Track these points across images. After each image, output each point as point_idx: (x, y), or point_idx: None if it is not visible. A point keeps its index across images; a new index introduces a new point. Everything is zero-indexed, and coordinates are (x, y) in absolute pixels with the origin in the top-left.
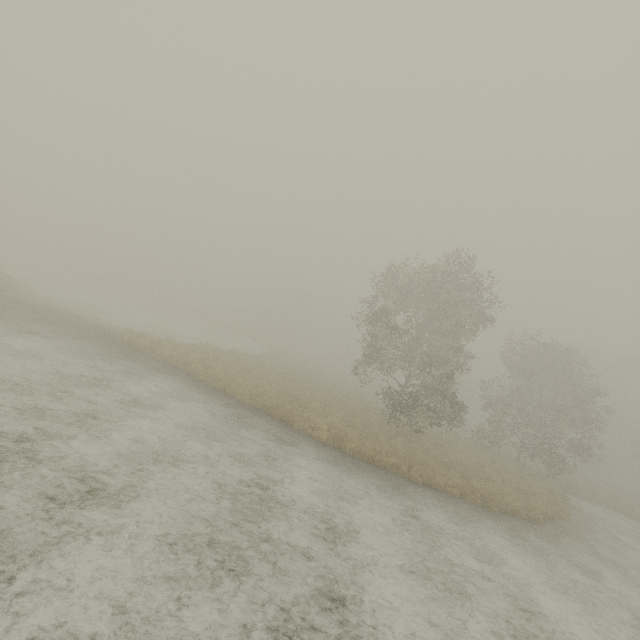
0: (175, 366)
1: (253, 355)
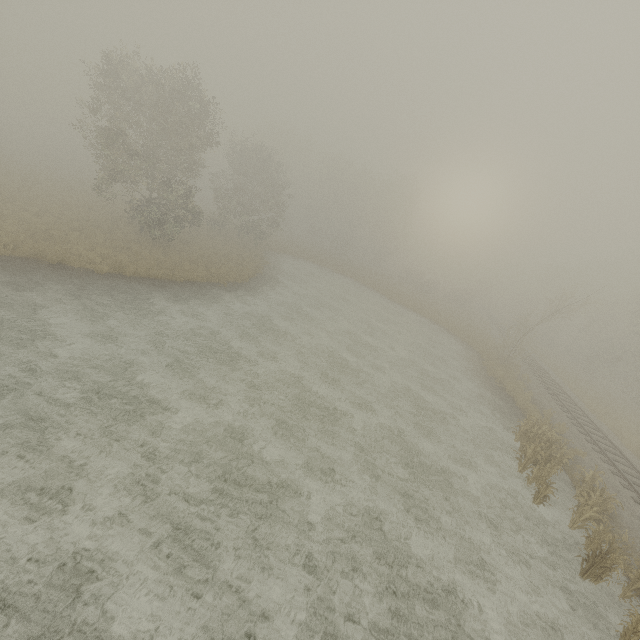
0: None
1: None
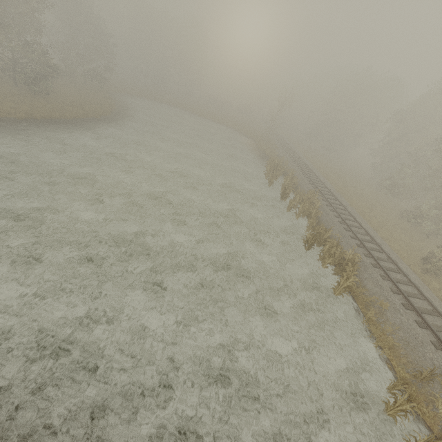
0: None
1: None
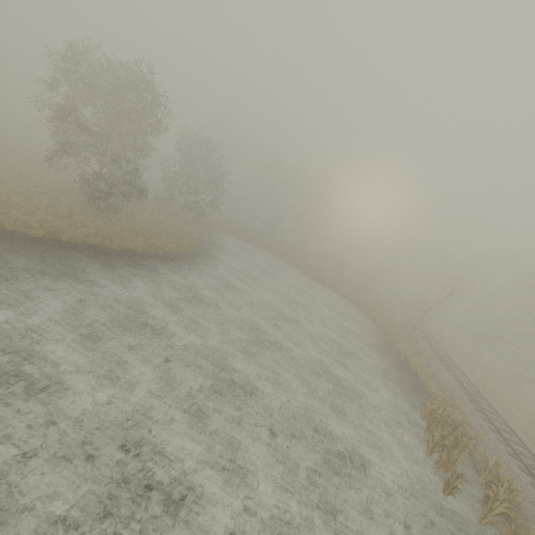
0: None
1: None
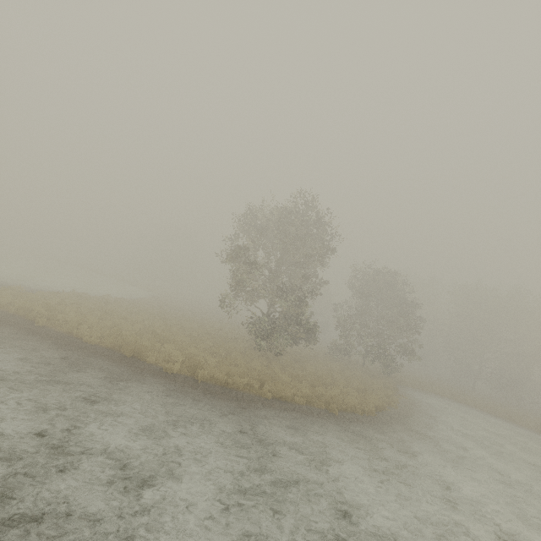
0: (13, 314)
1: (128, 299)
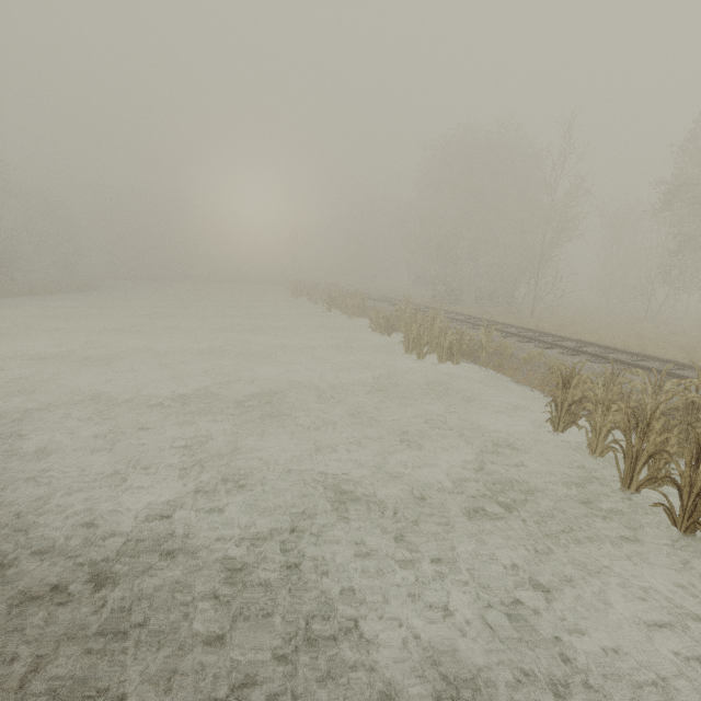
0: None
1: None
